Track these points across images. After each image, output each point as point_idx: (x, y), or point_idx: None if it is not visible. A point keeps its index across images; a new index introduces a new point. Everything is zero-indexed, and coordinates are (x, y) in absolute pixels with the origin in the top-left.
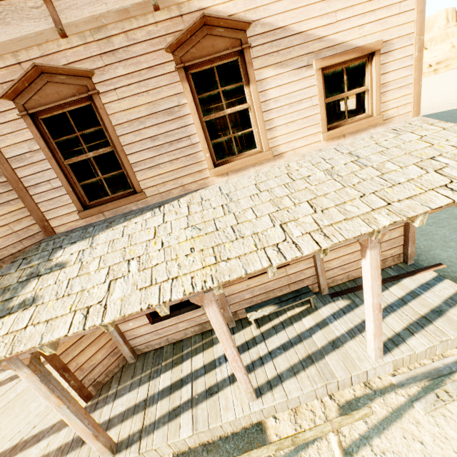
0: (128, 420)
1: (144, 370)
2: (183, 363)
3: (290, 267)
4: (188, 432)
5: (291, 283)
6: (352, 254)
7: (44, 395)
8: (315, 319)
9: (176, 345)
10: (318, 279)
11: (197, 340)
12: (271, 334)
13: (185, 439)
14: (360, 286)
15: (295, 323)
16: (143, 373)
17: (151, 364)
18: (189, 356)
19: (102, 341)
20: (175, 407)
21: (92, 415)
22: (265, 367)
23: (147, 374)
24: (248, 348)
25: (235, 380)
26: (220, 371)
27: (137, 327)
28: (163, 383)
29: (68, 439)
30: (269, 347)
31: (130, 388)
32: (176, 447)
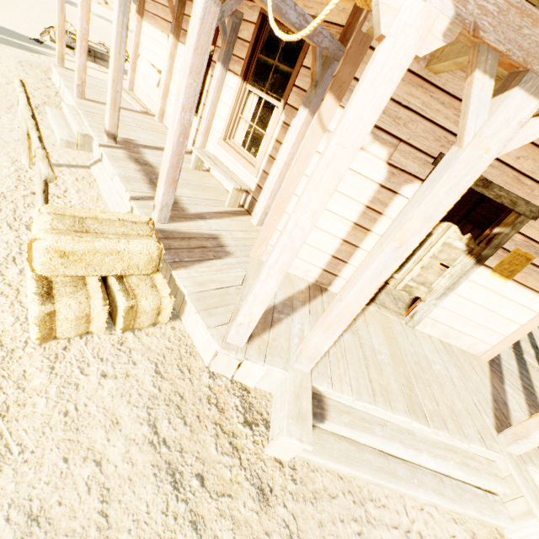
0: (529, 371)
1: None
2: None
3: None
4: None
5: None
6: None
7: None
8: None
9: None
10: None
11: None
12: None
13: None
14: None
15: None
16: None
17: None
18: None
19: None
20: (535, 358)
21: (506, 371)
22: (533, 331)
23: None
24: None
25: (533, 338)
26: None
27: None
28: None
29: (522, 395)
30: None
31: None
32: None
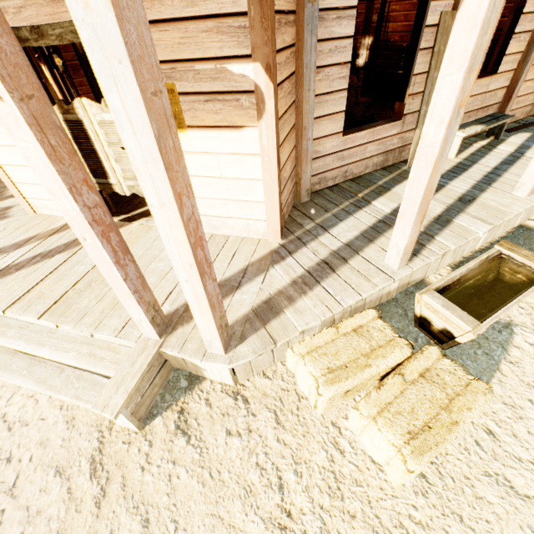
0: (379, 238)
1: (338, 204)
2: (392, 190)
3: (494, 79)
4: (484, 227)
5: (481, 108)
6: (533, 81)
7: (472, 60)
8: (513, 145)
9: (356, 181)
10: (502, 108)
11: (384, 174)
12: (478, 158)
13: (470, 242)
14: (529, 124)
15: (495, 150)
16: (339, 205)
17: (342, 198)
18: (393, 184)
19: (291, 143)
20: (435, 217)
21: (308, 248)
22: (506, 176)
23: (348, 205)
24: (465, 170)
25: (484, 189)
26: (454, 187)
27: (326, 136)
28: (387, 206)
29: (298, 273)
30: (489, 166)
31: (338, 219)
32: (455, 256)
